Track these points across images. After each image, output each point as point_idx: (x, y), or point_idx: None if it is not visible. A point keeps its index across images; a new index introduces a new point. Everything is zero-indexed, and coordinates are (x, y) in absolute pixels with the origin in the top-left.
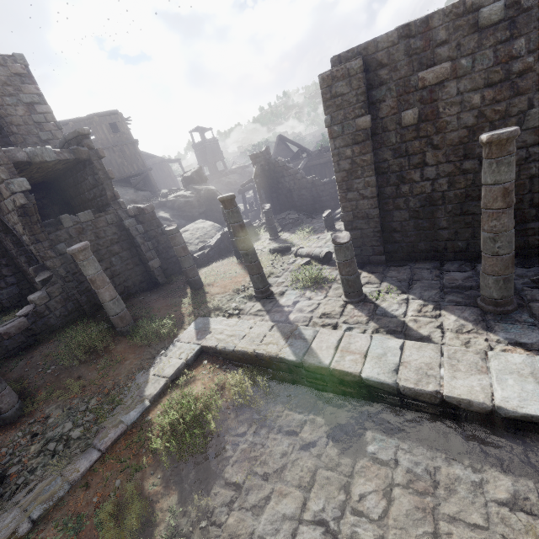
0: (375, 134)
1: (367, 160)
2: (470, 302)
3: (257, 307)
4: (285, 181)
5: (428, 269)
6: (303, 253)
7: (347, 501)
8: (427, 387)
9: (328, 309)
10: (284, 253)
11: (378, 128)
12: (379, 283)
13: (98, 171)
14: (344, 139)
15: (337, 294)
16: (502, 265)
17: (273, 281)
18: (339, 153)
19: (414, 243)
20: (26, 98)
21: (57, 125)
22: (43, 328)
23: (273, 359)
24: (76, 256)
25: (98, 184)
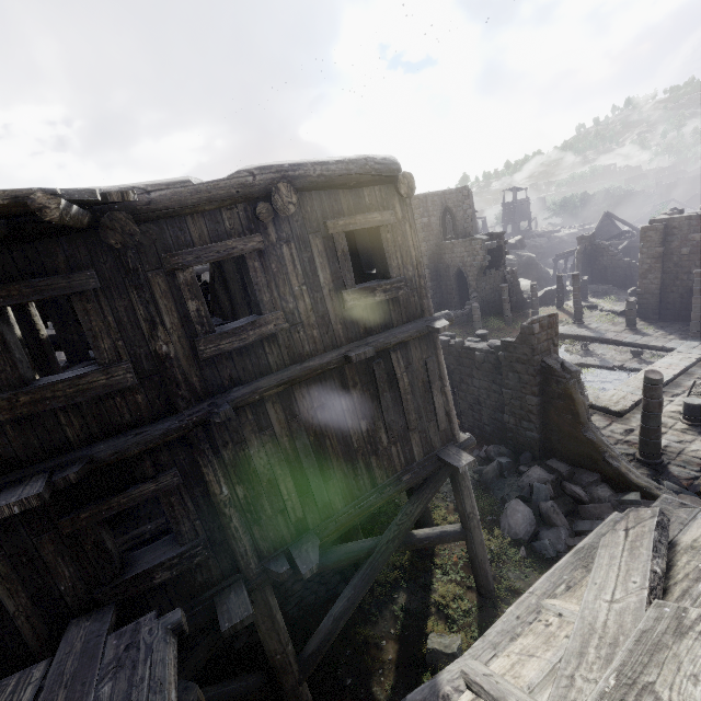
0: (665, 255)
1: (658, 266)
2: (687, 334)
3: (575, 327)
4: (602, 260)
5: (680, 324)
6: (606, 309)
7: (607, 360)
8: (644, 343)
9: (615, 330)
10: (591, 309)
11: (668, 253)
12: (648, 326)
13: (502, 251)
14: (647, 255)
15: (622, 327)
16: (697, 317)
17: (584, 320)
18: (643, 261)
19: (678, 311)
20: (464, 207)
21: (471, 220)
22: (471, 316)
23: (586, 337)
24: (503, 289)
25: (498, 257)
